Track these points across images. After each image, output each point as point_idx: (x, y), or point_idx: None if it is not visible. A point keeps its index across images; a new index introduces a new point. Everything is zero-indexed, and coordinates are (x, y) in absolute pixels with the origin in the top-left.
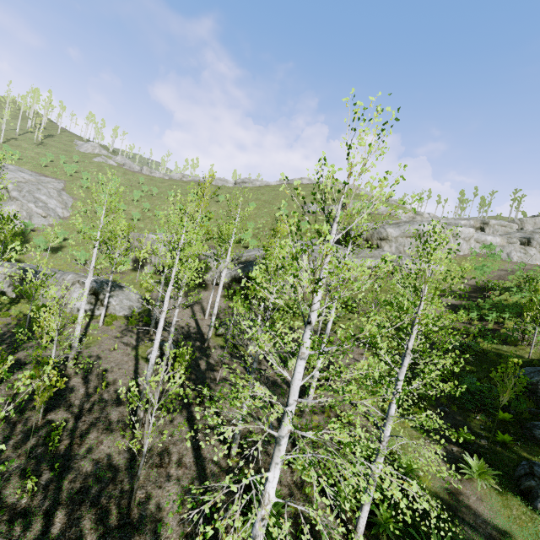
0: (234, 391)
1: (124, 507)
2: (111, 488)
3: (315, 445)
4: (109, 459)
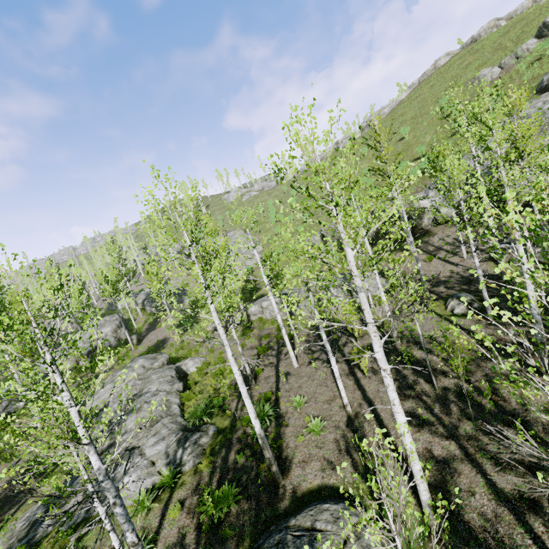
0: None
1: None
2: None
3: None
4: None
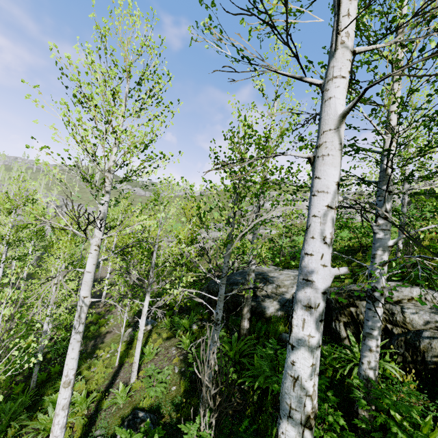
0: None
1: None
2: None
3: None
4: None
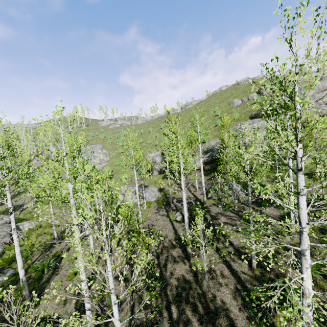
0: (256, 226)
1: (204, 303)
2: (192, 293)
3: (312, 254)
4: (183, 277)
